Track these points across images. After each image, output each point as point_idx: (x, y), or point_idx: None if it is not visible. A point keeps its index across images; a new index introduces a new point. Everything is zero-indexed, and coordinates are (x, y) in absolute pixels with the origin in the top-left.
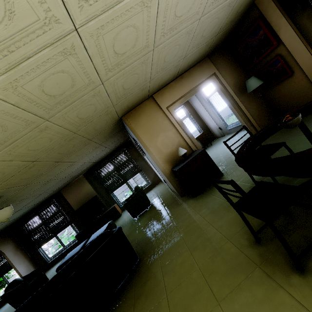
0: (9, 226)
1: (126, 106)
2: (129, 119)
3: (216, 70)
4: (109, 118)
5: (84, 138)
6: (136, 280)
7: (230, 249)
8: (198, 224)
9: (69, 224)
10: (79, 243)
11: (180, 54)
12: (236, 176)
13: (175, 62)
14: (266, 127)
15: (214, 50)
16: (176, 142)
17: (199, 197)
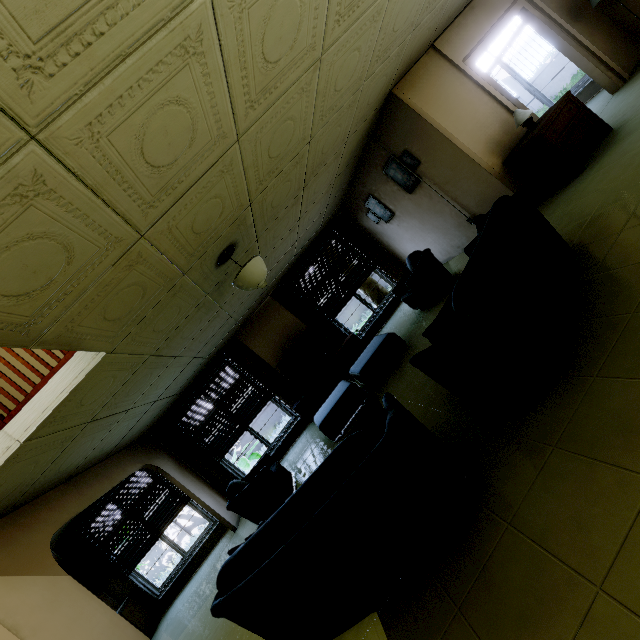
0: (154, 425)
1: (411, 53)
2: (405, 92)
3: None
4: (389, 76)
5: (351, 121)
6: (600, 238)
7: None
8: None
9: (270, 398)
10: (298, 432)
11: None
12: None
13: None
14: None
15: None
16: (495, 118)
17: (592, 166)
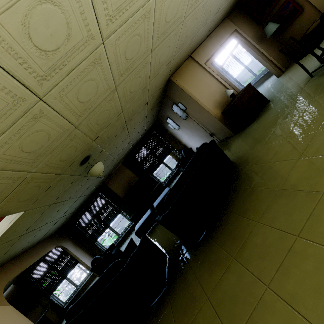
0: (63, 225)
1: (177, 63)
2: (176, 78)
3: (236, 27)
4: (165, 74)
5: (147, 96)
6: (242, 166)
7: (320, 97)
8: (274, 120)
9: (120, 212)
10: (133, 229)
11: (218, 6)
12: (285, 91)
13: (212, 16)
14: (313, 23)
15: (230, 11)
16: (219, 90)
17: (257, 120)
